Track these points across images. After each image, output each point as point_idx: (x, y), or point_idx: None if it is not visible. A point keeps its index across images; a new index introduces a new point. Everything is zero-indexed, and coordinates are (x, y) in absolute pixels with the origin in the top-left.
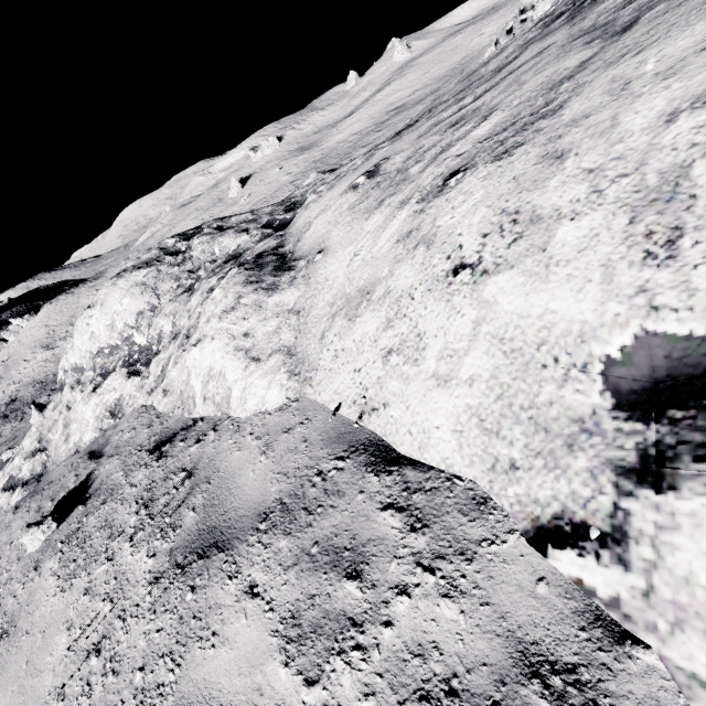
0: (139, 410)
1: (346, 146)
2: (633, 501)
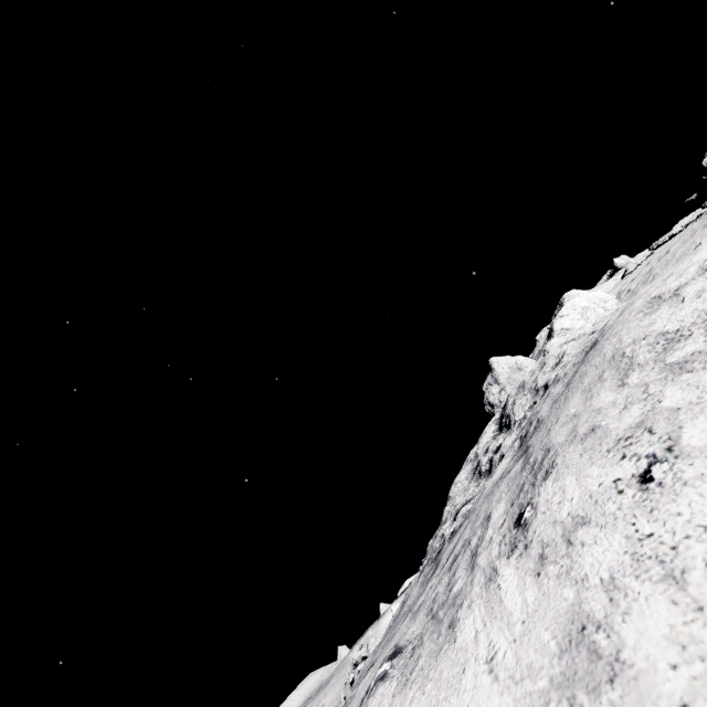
0: None
1: None
2: None
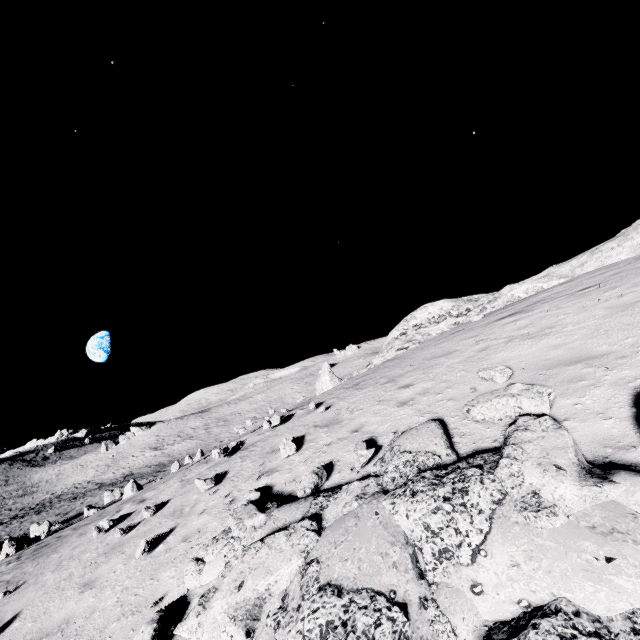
0: None
1: None
2: None
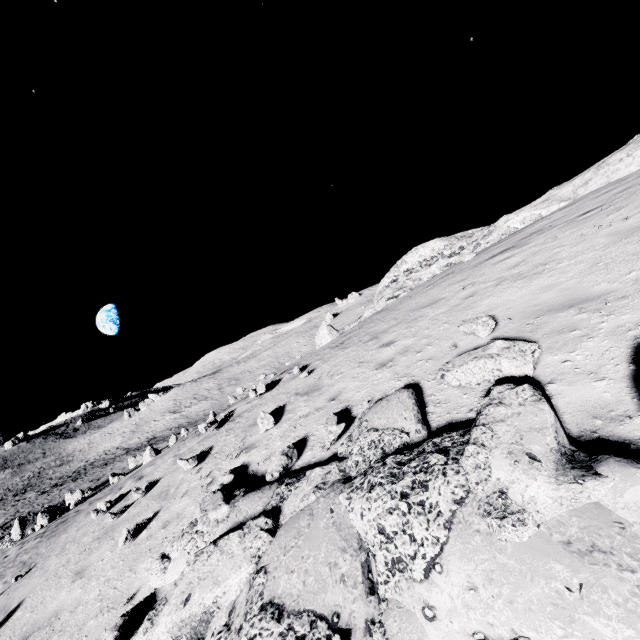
0: None
1: None
2: None
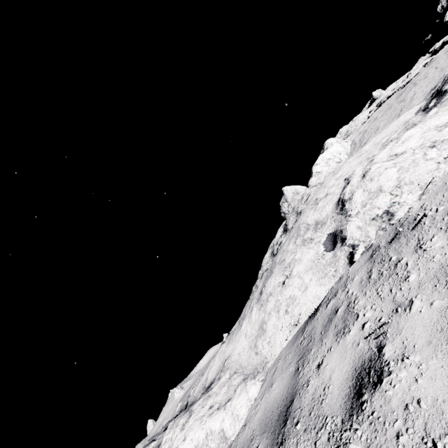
0: None
1: None
2: (347, 243)
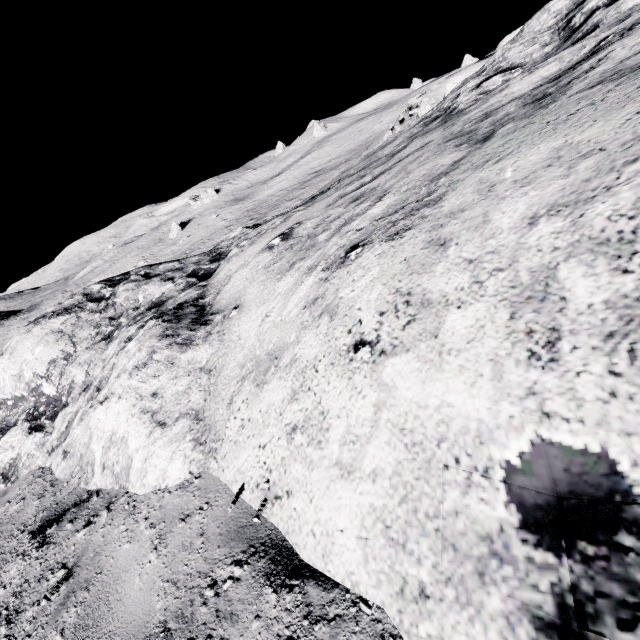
0: (35, 473)
1: (275, 199)
2: None
